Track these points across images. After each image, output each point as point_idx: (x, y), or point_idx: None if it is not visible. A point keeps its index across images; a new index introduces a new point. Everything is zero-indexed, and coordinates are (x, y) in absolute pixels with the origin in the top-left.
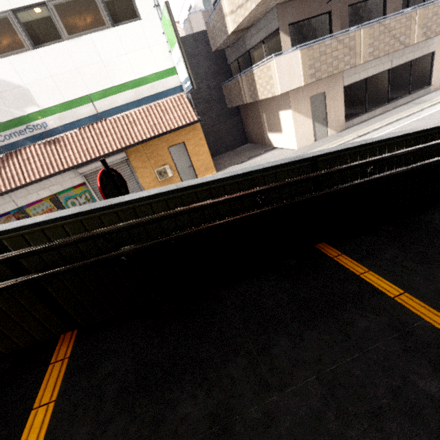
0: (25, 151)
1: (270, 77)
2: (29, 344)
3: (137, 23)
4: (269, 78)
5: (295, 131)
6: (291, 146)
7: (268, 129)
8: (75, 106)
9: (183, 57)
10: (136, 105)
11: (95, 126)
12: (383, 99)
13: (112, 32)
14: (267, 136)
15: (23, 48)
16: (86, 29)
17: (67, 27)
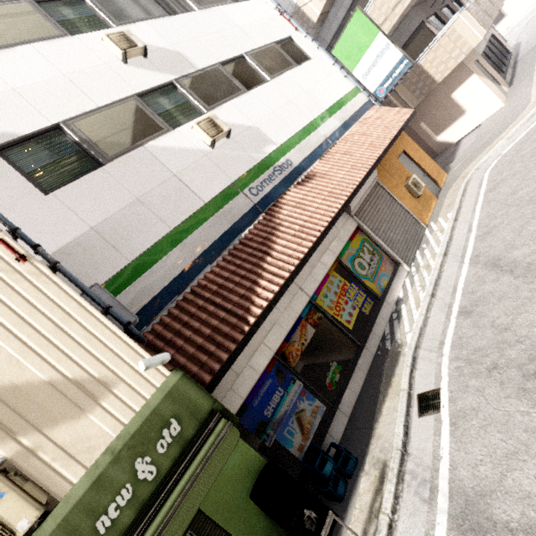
0: (284, 200)
1: (456, 39)
2: None
3: (311, 61)
4: (454, 42)
5: (490, 90)
6: (491, 111)
7: (435, 133)
8: (304, 136)
9: (391, 41)
10: (349, 124)
11: (332, 151)
12: (500, 65)
13: (299, 70)
14: (436, 142)
15: (239, 91)
16: (281, 70)
17: (266, 70)
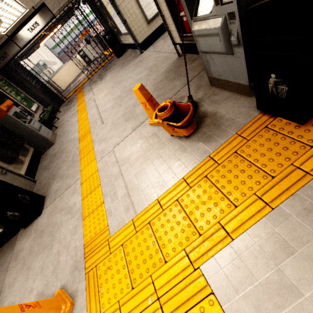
0: None
1: None
2: None
3: None
4: None
5: None
6: None
7: None
8: None
9: None
10: None
11: None
12: None
13: None
14: None
15: None
16: None
17: None
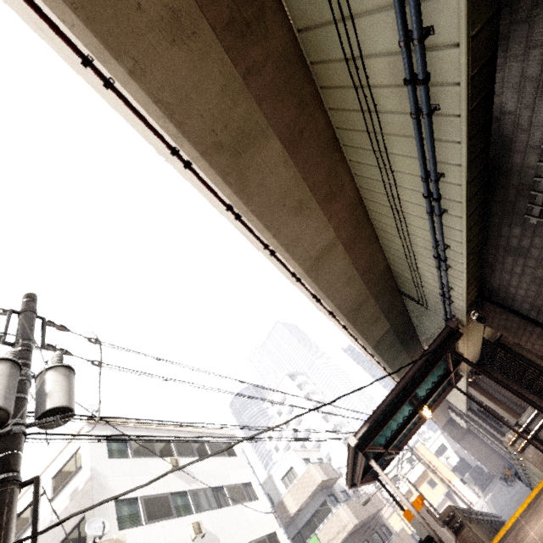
0: None
1: None
2: None
3: None
4: None
5: None
6: None
7: None
8: None
9: None
10: None
11: None
12: None
13: None
14: None
15: None
16: None
17: None
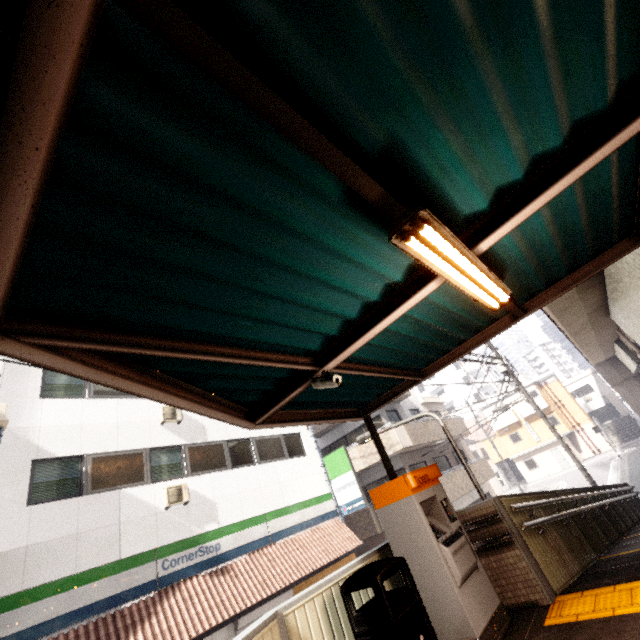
0: (185, 586)
1: None
2: (593, 560)
3: (304, 457)
4: None
5: None
6: None
7: None
8: (251, 525)
9: (357, 481)
10: (302, 527)
11: (265, 551)
12: None
13: (288, 462)
14: None
15: (225, 467)
16: (272, 458)
17: (260, 455)
